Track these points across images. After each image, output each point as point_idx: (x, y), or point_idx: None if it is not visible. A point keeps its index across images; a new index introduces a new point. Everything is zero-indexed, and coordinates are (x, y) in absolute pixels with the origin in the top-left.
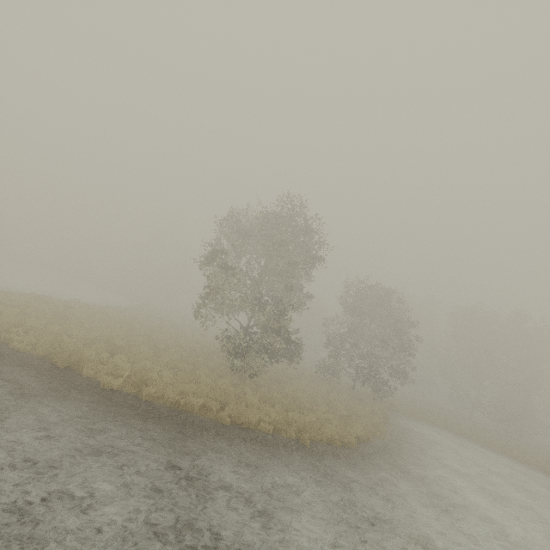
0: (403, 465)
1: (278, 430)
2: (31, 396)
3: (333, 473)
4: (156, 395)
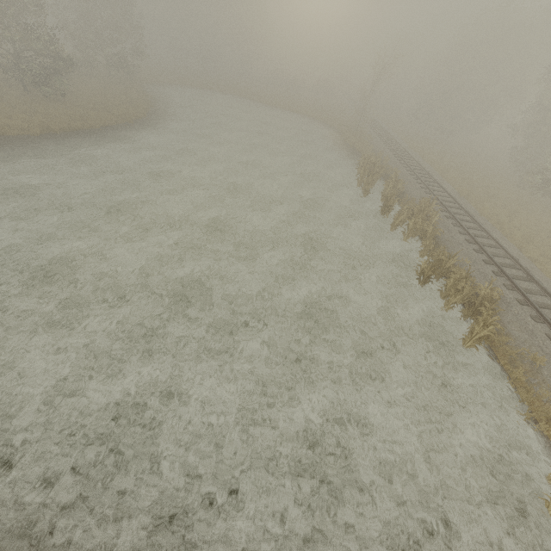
0: (167, 115)
1: (116, 122)
2: (33, 148)
3: (149, 128)
4: (58, 129)
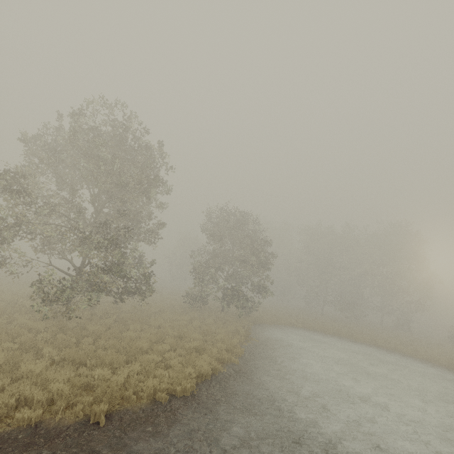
0: (253, 395)
1: (56, 412)
2: None
3: None
4: None
